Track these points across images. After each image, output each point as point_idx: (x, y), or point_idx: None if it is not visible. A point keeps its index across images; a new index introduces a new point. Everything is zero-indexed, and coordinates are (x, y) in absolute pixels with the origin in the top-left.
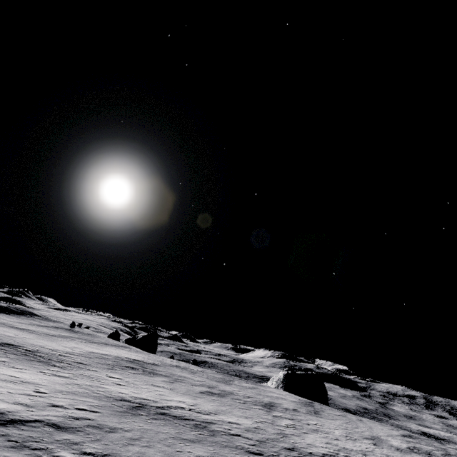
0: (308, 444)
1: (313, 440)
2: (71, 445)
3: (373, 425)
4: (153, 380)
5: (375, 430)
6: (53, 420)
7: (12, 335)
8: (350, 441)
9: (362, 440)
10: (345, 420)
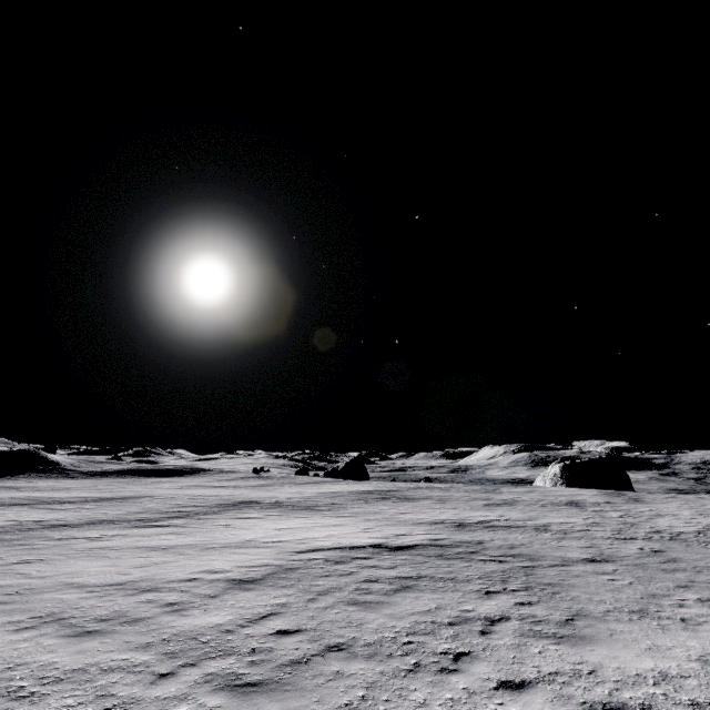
0: (667, 526)
1: (669, 523)
2: (475, 554)
3: None
4: (423, 505)
5: None
6: (423, 543)
7: (231, 494)
8: None
9: None
10: (681, 501)
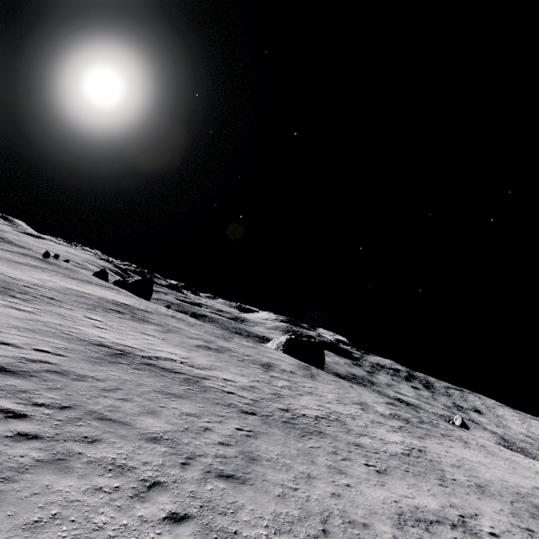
0: (302, 406)
1: (307, 403)
2: (17, 393)
3: (363, 392)
4: (142, 328)
5: (364, 396)
6: None
7: None
8: (341, 405)
9: (352, 405)
10: (338, 386)
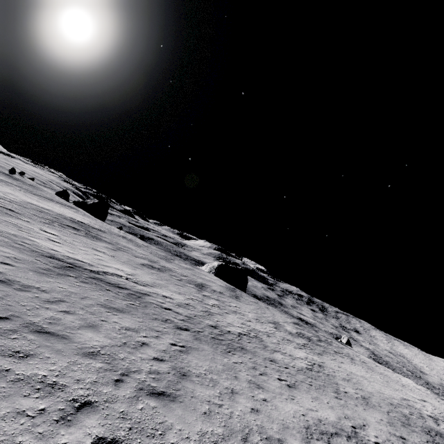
0: (228, 323)
1: (232, 320)
2: None
3: (276, 313)
4: (94, 245)
5: (277, 317)
6: None
7: None
8: (259, 324)
9: (267, 324)
10: (257, 307)
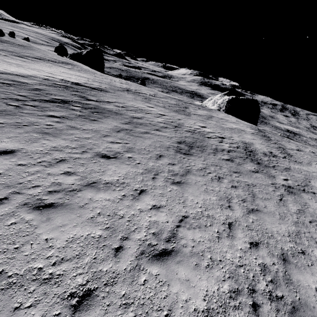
0: None
1: None
2: None
3: None
4: (95, 135)
5: None
6: None
7: None
8: None
9: None
10: (315, 162)
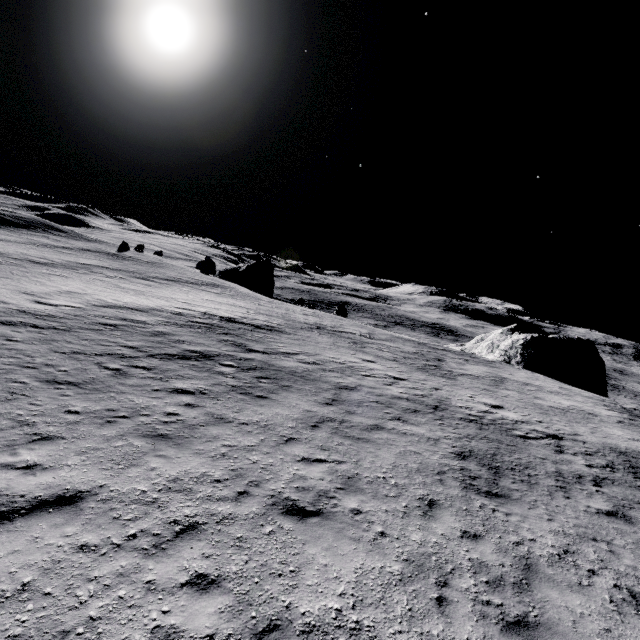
0: None
1: None
2: None
3: None
4: (266, 439)
5: None
6: None
7: None
8: None
9: None
10: None
